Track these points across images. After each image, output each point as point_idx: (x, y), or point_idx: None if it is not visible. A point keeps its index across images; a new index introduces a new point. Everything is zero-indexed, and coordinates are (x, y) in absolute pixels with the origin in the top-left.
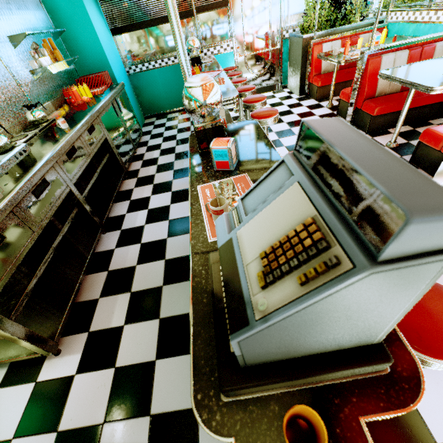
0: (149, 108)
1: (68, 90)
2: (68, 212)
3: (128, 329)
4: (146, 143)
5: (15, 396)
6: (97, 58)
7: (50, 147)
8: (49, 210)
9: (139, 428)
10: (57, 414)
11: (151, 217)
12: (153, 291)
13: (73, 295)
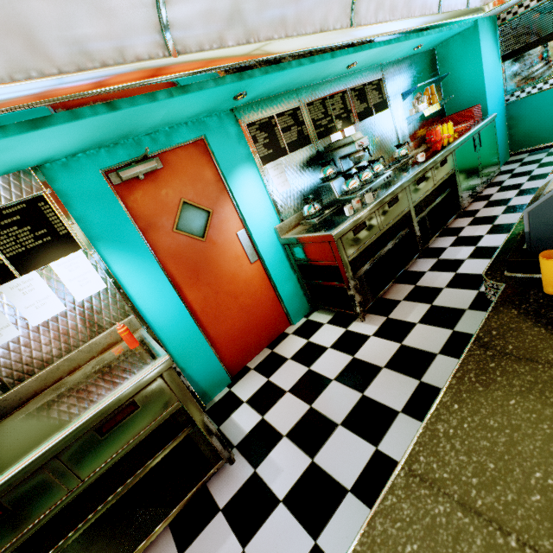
0: (522, 141)
1: (432, 130)
2: (400, 229)
3: (420, 327)
4: (500, 183)
5: (334, 331)
6: (473, 93)
7: (407, 174)
8: (392, 219)
9: (408, 382)
10: (355, 349)
11: (476, 254)
12: (454, 310)
13: (383, 289)
